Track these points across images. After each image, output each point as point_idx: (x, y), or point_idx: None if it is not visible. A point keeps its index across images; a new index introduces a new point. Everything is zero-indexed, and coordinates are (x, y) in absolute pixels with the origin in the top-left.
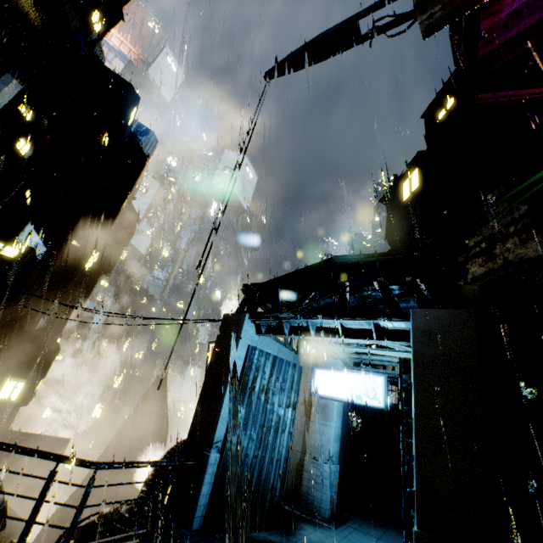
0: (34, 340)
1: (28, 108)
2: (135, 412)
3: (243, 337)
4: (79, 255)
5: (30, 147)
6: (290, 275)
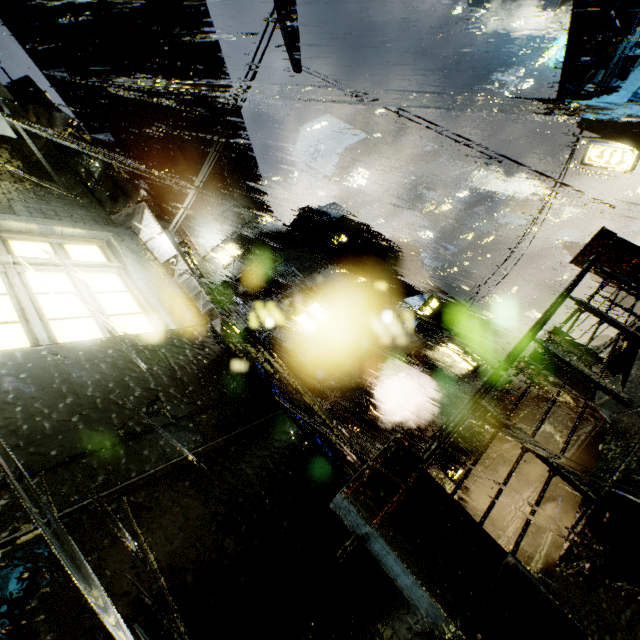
0: (488, 330)
1: (340, 269)
2: (598, 279)
3: (616, 105)
4: (422, 287)
5: (361, 277)
6: (569, 45)
